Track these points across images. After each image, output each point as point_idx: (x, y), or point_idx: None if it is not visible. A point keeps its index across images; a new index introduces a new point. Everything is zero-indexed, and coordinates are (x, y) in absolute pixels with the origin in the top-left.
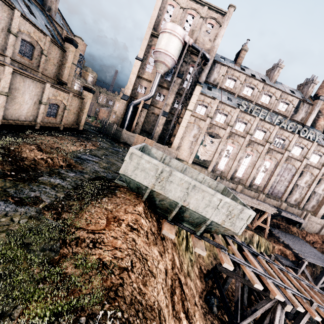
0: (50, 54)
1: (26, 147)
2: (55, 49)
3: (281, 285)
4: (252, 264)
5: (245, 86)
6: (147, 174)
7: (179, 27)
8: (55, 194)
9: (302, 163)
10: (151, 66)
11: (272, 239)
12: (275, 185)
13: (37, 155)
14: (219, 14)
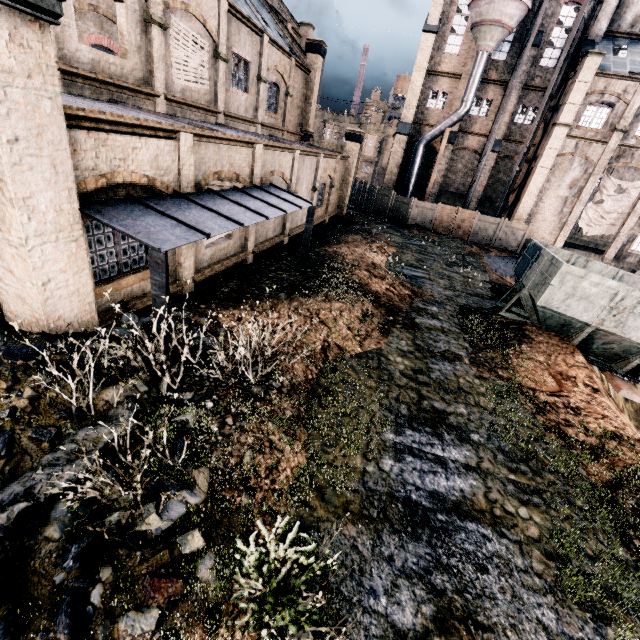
0: (293, 89)
1: (361, 274)
2: (298, 76)
3: None
4: None
5: None
6: (589, 305)
7: None
8: (458, 343)
9: None
10: (457, 36)
11: None
12: None
13: (379, 284)
14: None
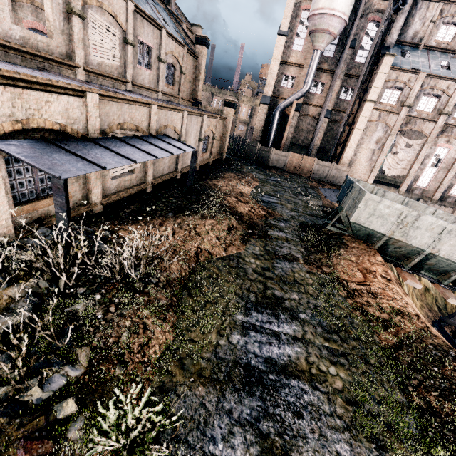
0: (186, 69)
1: (231, 200)
2: (190, 60)
3: None
4: None
5: None
6: (384, 221)
7: None
8: (297, 249)
9: None
10: (300, 39)
11: None
12: None
13: (244, 207)
14: None
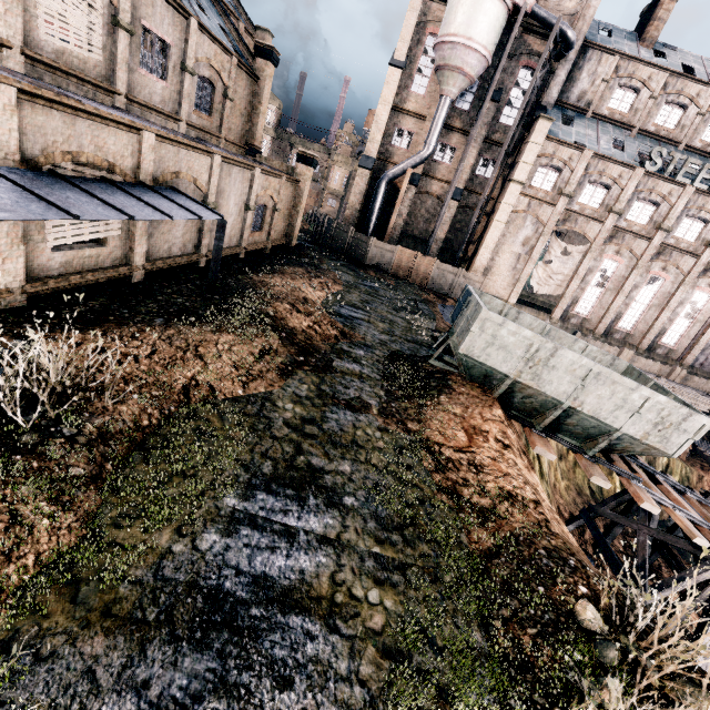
0: (235, 93)
1: (281, 307)
2: (243, 80)
3: None
4: (680, 506)
5: (662, 103)
6: (508, 355)
7: None
8: (373, 391)
9: None
10: (423, 77)
11: (696, 462)
12: None
13: (301, 321)
14: None
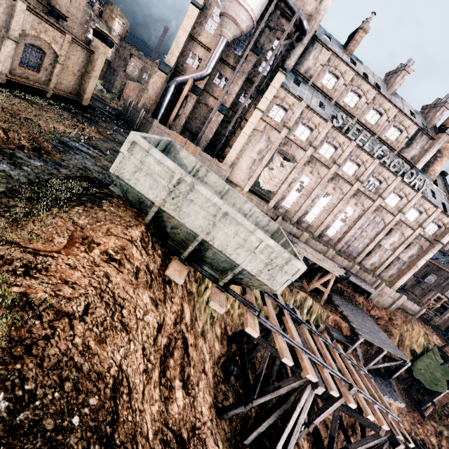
0: None
1: None
2: None
3: (320, 363)
4: (290, 332)
5: (349, 90)
6: (154, 183)
7: None
8: None
9: (395, 218)
10: (214, 22)
11: (328, 307)
12: (353, 240)
13: None
14: None
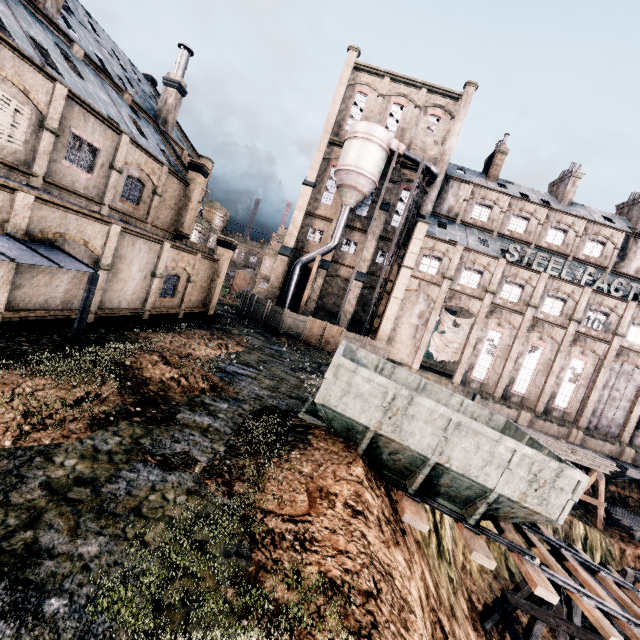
0: (166, 192)
1: (146, 358)
2: (174, 184)
3: None
4: (591, 590)
5: (511, 216)
6: (366, 404)
7: (380, 127)
8: (211, 446)
9: None
10: (330, 193)
11: (615, 532)
12: (602, 408)
13: (164, 372)
14: (448, 99)
